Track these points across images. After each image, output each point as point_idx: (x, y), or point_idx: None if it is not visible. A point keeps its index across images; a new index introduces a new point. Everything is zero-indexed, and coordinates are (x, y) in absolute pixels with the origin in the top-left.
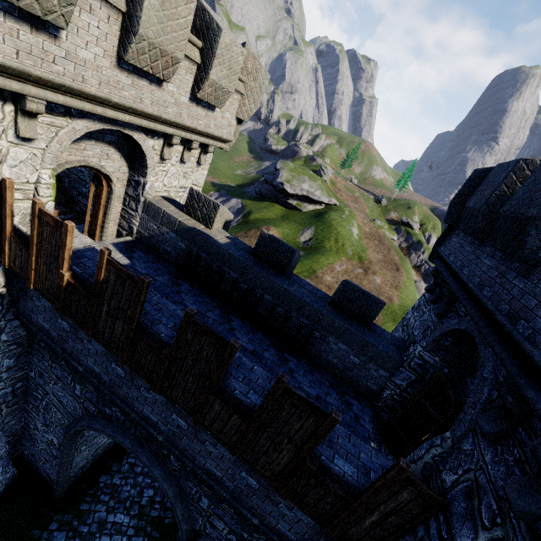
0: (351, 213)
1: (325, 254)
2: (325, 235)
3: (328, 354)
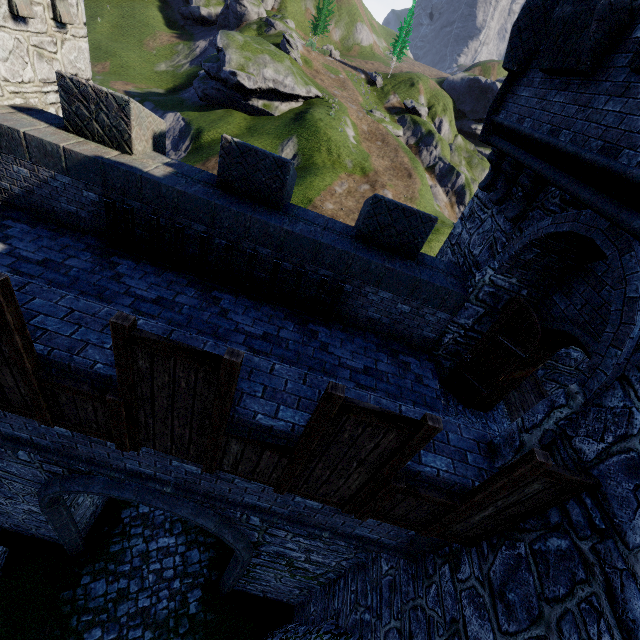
0: (340, 106)
1: (318, 174)
2: (312, 146)
3: (367, 310)
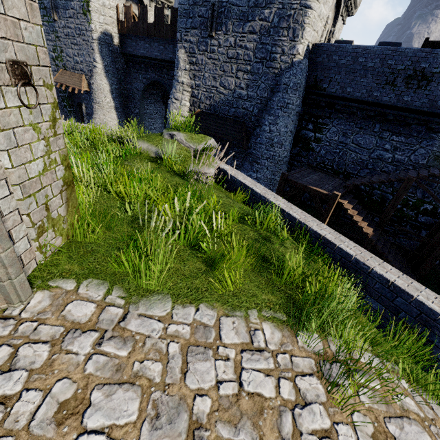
0: None
1: None
2: None
3: None
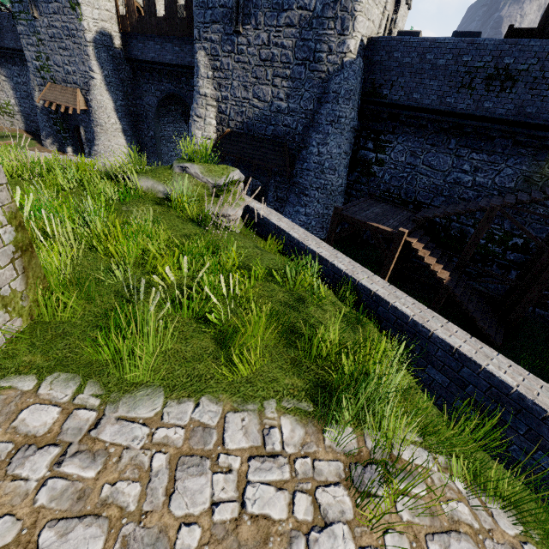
0: None
1: None
2: None
3: None
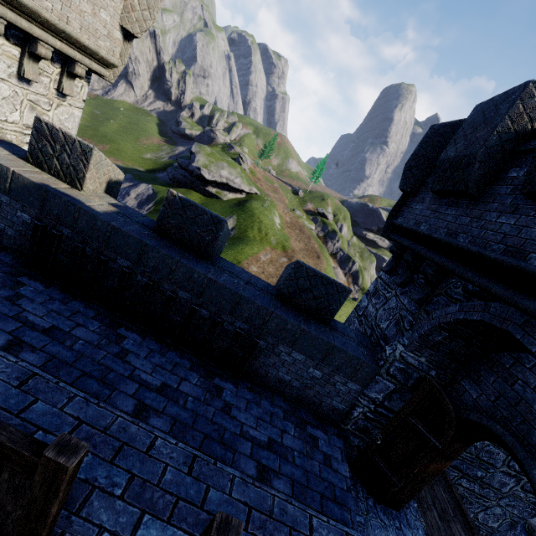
0: (272, 202)
1: (249, 244)
2: (247, 224)
3: (278, 370)
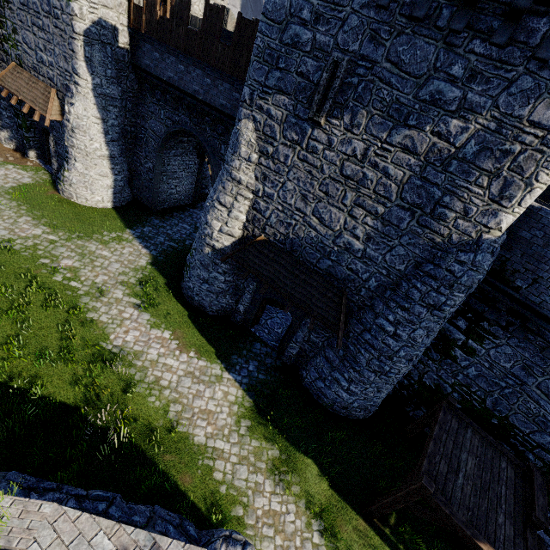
0: None
1: None
2: None
3: None
